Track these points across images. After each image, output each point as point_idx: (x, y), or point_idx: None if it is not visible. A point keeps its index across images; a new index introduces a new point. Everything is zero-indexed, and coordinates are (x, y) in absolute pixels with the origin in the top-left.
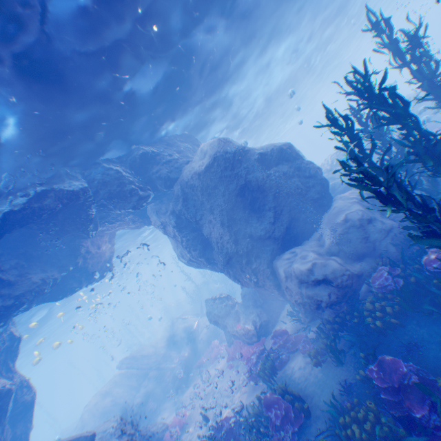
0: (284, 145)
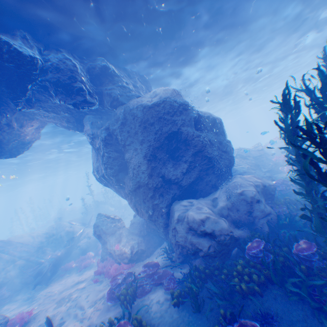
0: (217, 119)
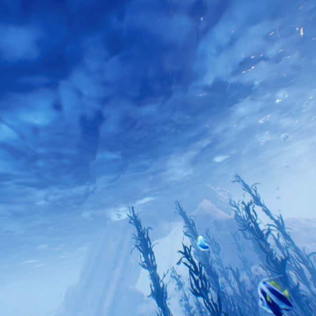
0: (230, 218)
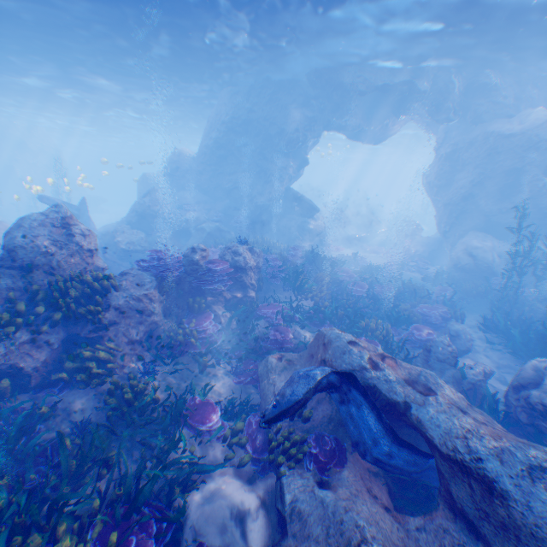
0: None
